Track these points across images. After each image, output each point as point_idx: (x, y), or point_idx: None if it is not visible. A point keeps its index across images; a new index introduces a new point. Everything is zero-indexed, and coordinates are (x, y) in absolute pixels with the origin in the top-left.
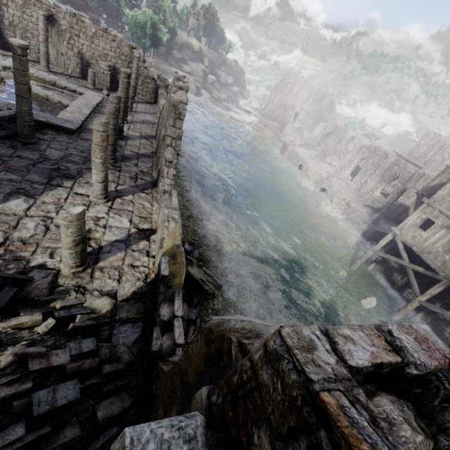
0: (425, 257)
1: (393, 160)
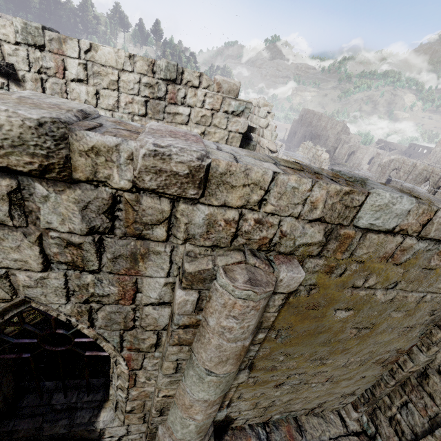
0: None
1: (421, 167)
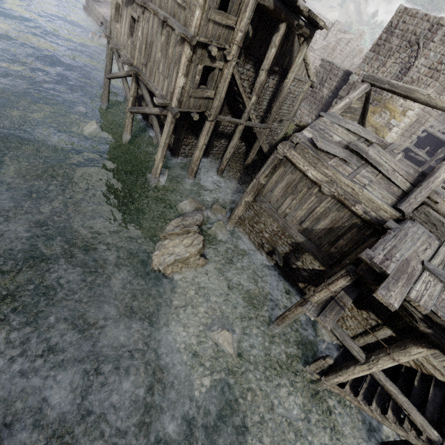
0: (123, 55)
1: None
